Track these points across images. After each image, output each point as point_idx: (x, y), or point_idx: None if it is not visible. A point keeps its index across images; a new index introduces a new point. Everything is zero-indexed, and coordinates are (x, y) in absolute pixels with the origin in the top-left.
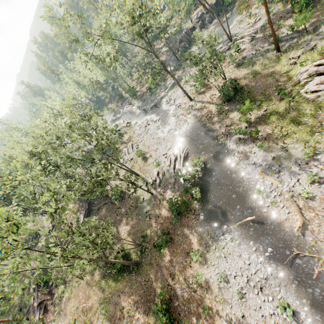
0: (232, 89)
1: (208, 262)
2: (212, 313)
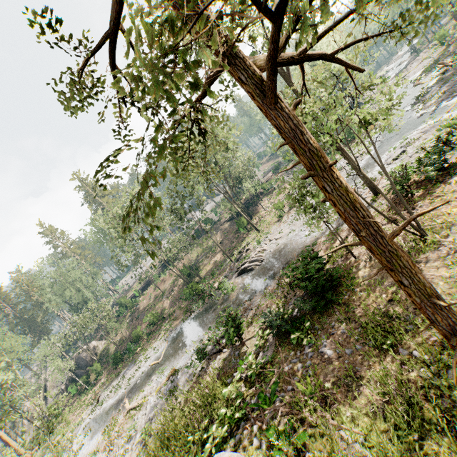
0: (308, 278)
1: (163, 336)
2: (147, 346)
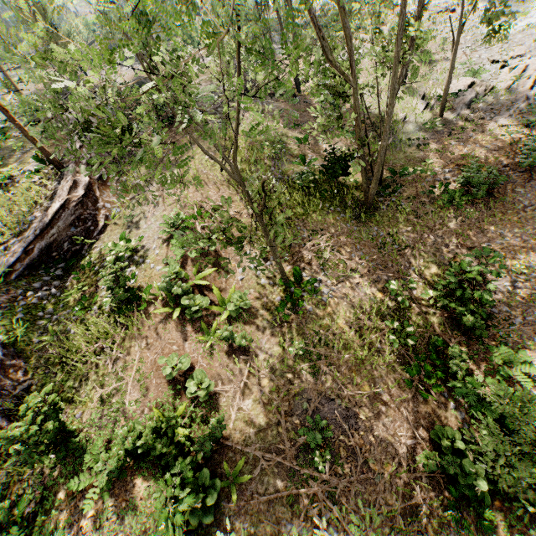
0: None
1: None
2: None
